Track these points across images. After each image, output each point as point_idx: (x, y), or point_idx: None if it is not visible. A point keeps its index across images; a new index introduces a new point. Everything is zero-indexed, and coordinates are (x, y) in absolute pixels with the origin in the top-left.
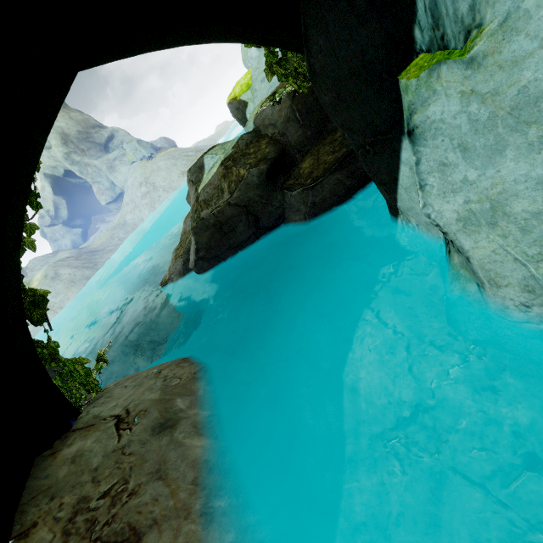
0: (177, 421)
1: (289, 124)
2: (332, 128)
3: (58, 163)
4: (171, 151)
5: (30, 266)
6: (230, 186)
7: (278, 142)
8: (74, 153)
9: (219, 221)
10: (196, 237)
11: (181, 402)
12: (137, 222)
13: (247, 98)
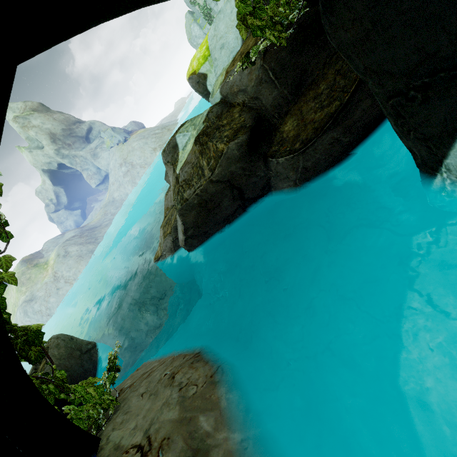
0: (207, 452)
1: (262, 86)
2: (311, 82)
3: (51, 159)
4: (141, 132)
5: (45, 248)
6: (209, 163)
7: (251, 107)
8: (62, 149)
9: (203, 199)
10: (182, 218)
11: (205, 422)
12: (124, 198)
13: (206, 70)
